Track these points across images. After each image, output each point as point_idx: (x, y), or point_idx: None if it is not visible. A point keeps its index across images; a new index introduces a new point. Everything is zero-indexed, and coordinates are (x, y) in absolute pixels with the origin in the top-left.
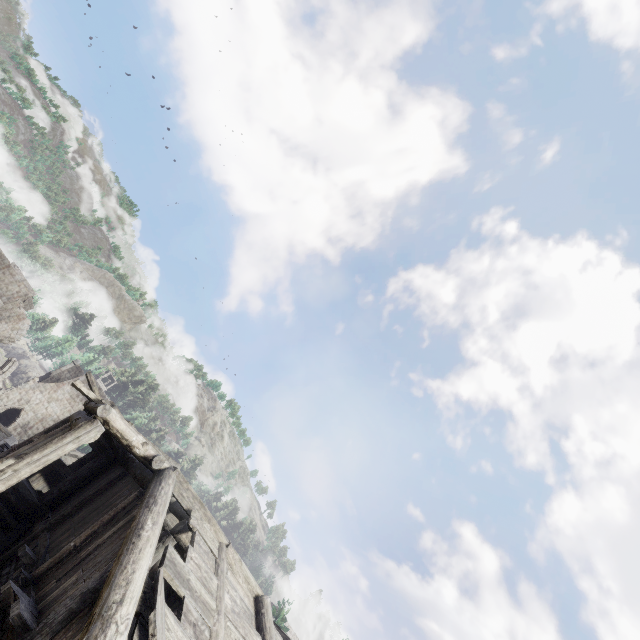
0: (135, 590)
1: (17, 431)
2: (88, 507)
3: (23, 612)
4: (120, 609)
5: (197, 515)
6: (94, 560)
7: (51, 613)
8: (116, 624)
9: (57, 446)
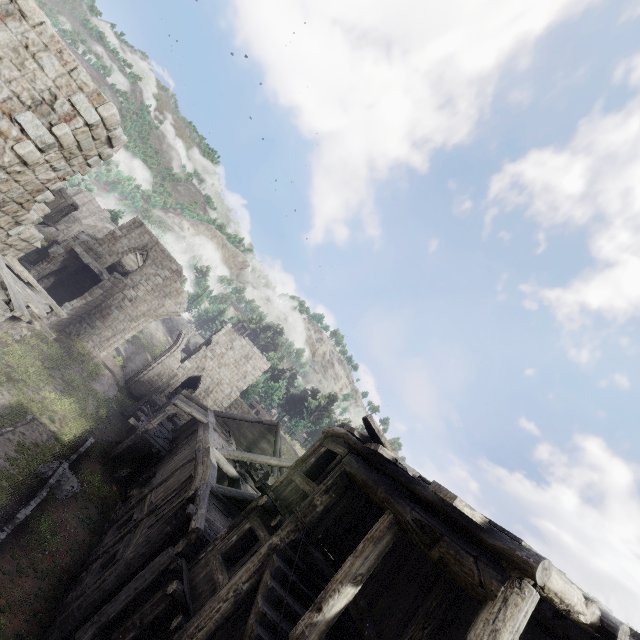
0: None
1: (202, 395)
2: None
3: None
4: None
5: None
6: None
7: None
8: None
9: None
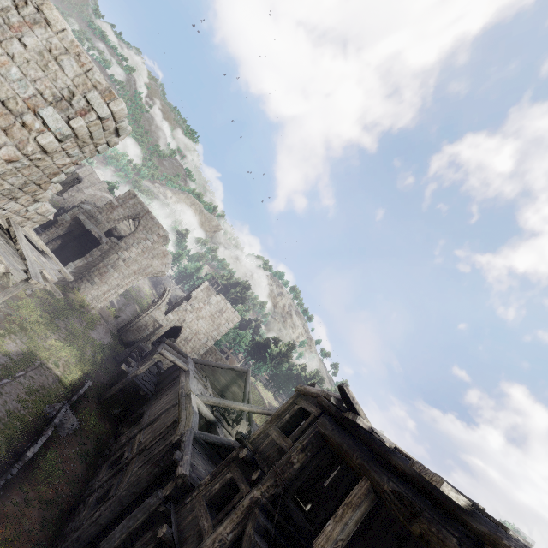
0: None
1: (182, 343)
2: None
3: None
4: None
5: None
6: None
7: None
8: None
9: None
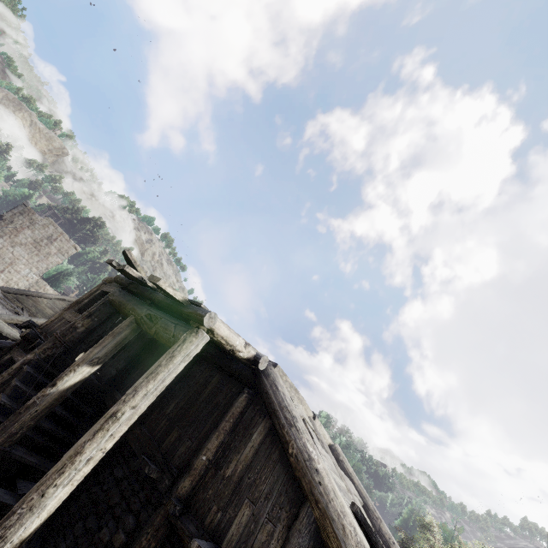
0: None
1: None
2: (175, 398)
3: None
4: None
5: (296, 402)
6: (257, 488)
7: None
8: None
9: (169, 369)
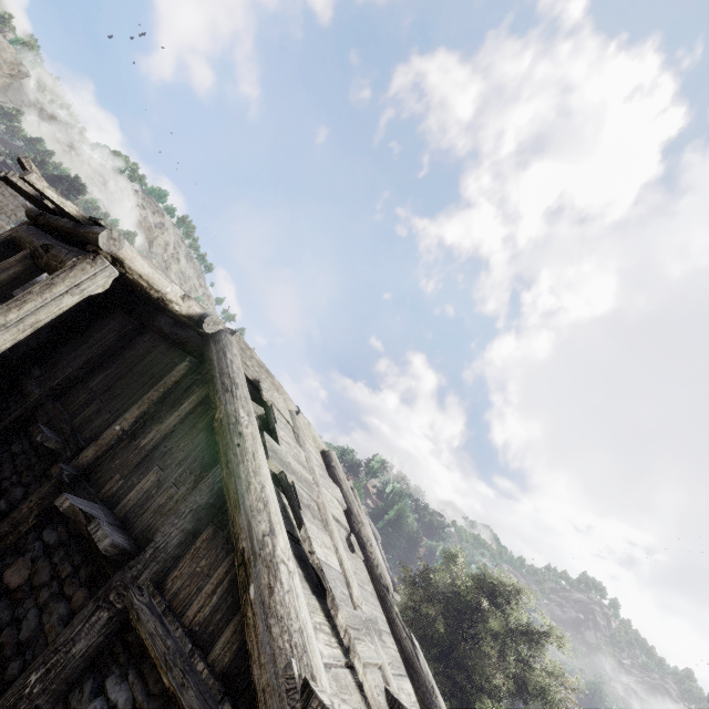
0: (277, 511)
1: None
2: (104, 371)
3: (114, 538)
4: (277, 542)
5: (266, 386)
6: (172, 456)
7: (156, 535)
8: (284, 564)
9: (45, 299)
